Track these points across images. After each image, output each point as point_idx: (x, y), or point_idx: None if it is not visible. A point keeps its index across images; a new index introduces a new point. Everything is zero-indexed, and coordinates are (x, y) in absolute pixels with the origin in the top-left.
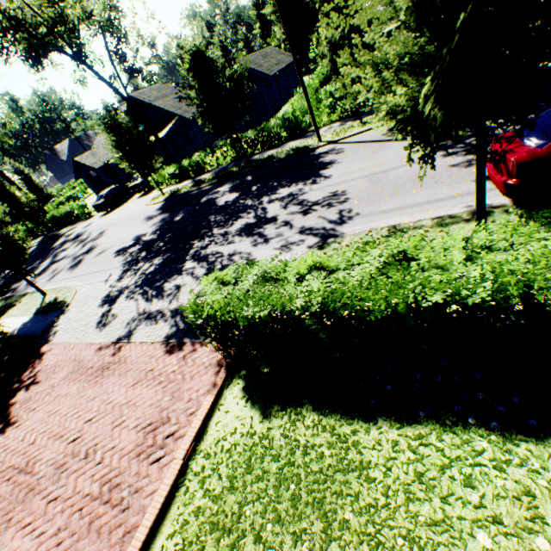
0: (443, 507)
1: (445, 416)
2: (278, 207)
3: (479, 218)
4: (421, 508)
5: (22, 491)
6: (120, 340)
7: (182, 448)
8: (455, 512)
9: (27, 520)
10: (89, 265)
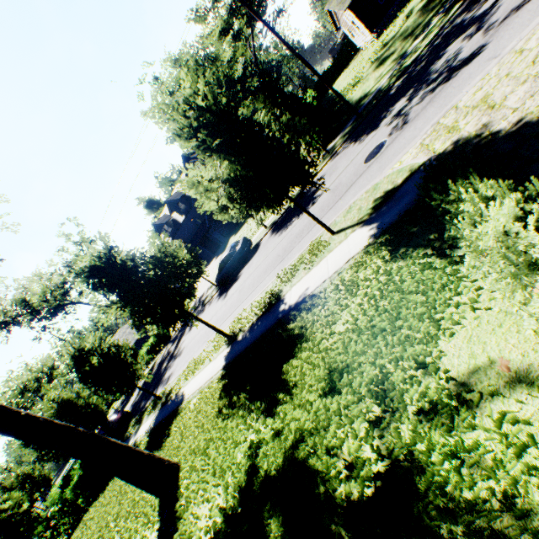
0: None
1: None
2: None
3: None
4: None
5: None
6: None
7: None
8: None
9: None
10: None
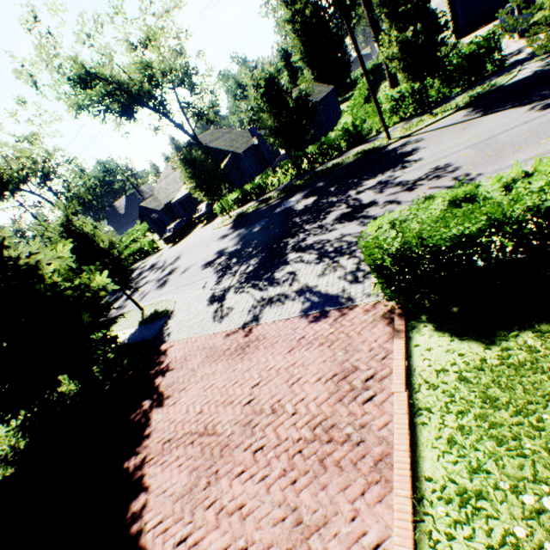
0: None
1: None
2: (372, 193)
3: None
4: None
5: (214, 448)
6: (248, 324)
7: (398, 383)
8: None
9: (237, 469)
10: (178, 281)
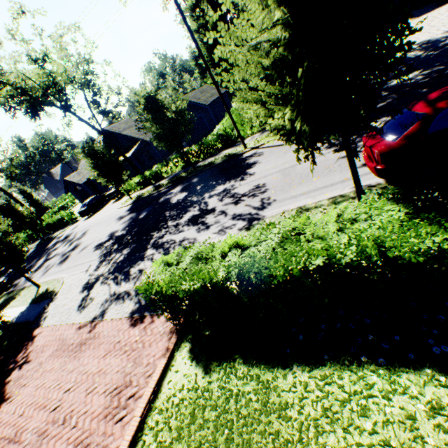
0: (345, 436)
1: (344, 357)
2: (216, 200)
3: (359, 195)
4: (328, 439)
5: None
6: (96, 319)
7: (140, 407)
8: (353, 439)
9: None
10: (74, 259)
